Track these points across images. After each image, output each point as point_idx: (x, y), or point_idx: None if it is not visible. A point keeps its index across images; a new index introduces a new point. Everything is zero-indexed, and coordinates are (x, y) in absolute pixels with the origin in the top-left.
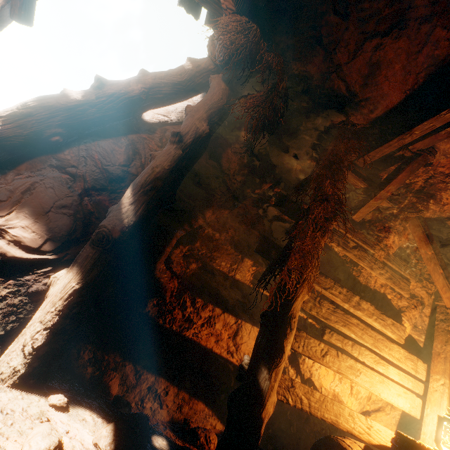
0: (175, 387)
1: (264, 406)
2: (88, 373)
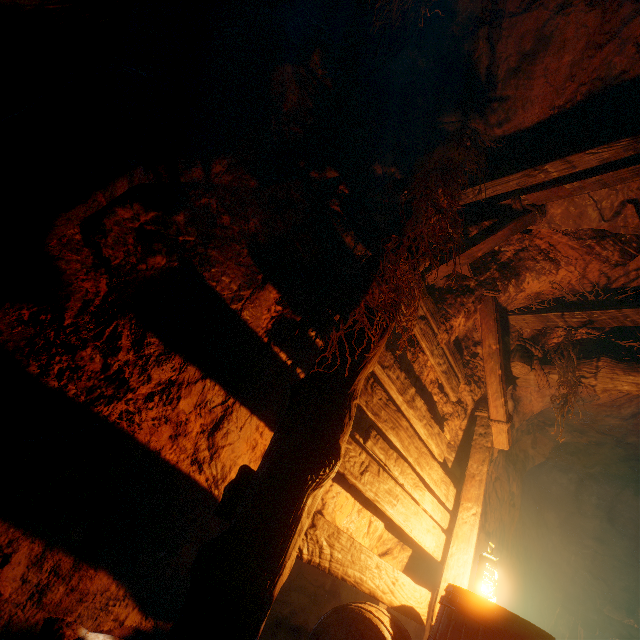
0: (37, 541)
1: (281, 570)
2: None
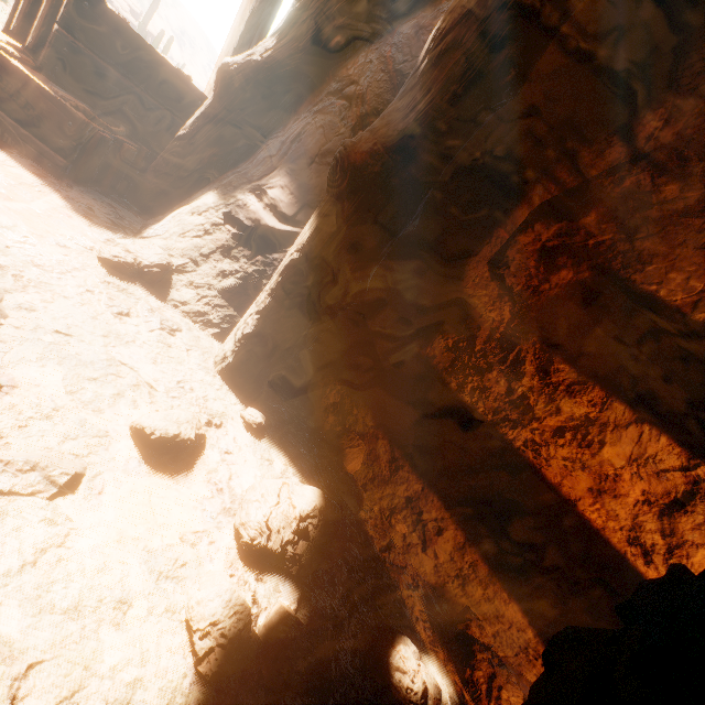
0: (459, 530)
1: None
2: (329, 422)
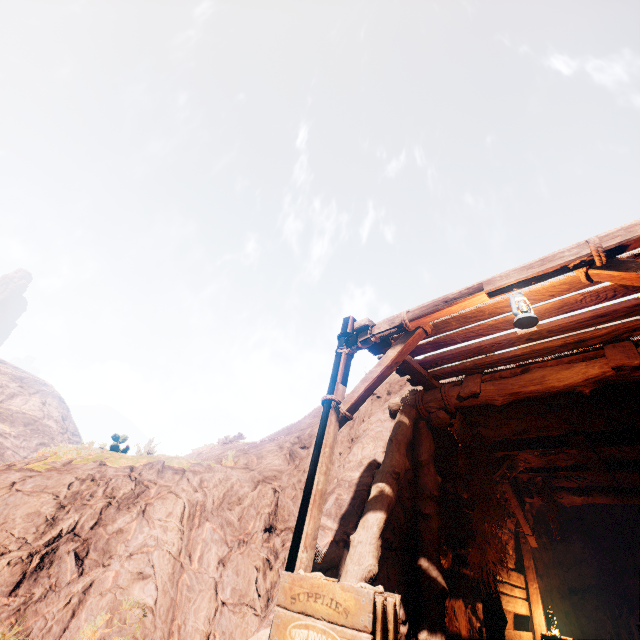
0: None
1: None
2: None
